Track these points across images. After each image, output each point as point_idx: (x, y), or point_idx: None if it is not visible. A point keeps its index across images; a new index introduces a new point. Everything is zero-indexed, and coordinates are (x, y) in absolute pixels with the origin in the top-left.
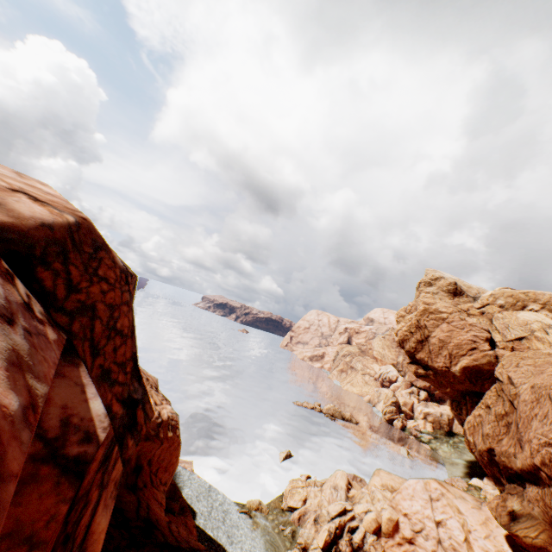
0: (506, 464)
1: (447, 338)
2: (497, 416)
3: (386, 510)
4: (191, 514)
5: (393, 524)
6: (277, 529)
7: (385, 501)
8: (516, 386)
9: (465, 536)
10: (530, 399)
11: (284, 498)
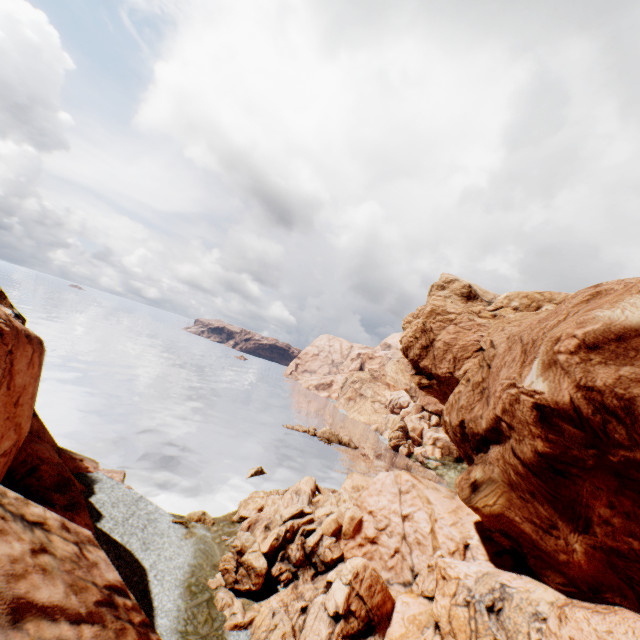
0: (474, 430)
1: (453, 340)
2: (474, 385)
3: (350, 509)
4: (94, 517)
5: (355, 524)
6: (219, 539)
7: (351, 501)
8: (496, 348)
9: (431, 526)
10: (504, 350)
11: (238, 510)
